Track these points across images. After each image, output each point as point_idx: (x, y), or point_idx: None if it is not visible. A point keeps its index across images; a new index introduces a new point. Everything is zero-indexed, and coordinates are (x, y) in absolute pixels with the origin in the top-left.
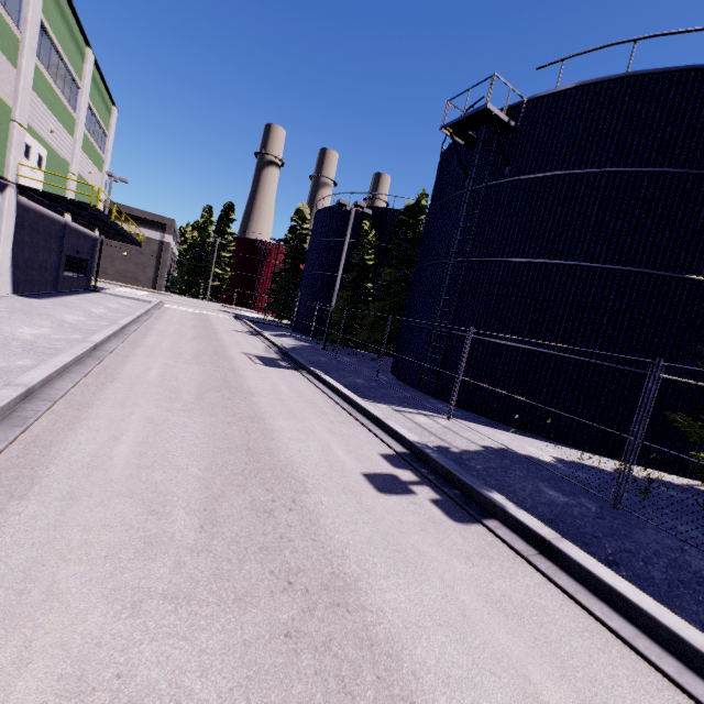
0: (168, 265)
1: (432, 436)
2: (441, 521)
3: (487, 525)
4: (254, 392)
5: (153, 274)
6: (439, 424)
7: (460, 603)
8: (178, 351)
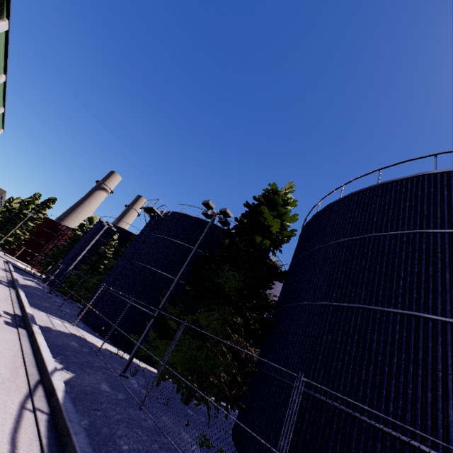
0: None
1: (51, 324)
2: None
3: (19, 328)
4: None
5: None
6: (64, 324)
7: None
8: None
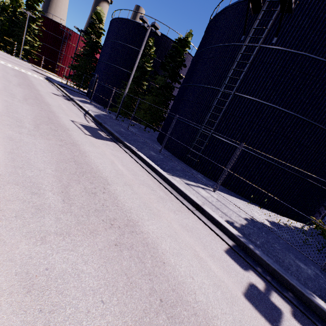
0: None
1: (218, 210)
2: None
3: None
4: (106, 177)
5: None
6: (214, 197)
7: None
8: (16, 116)
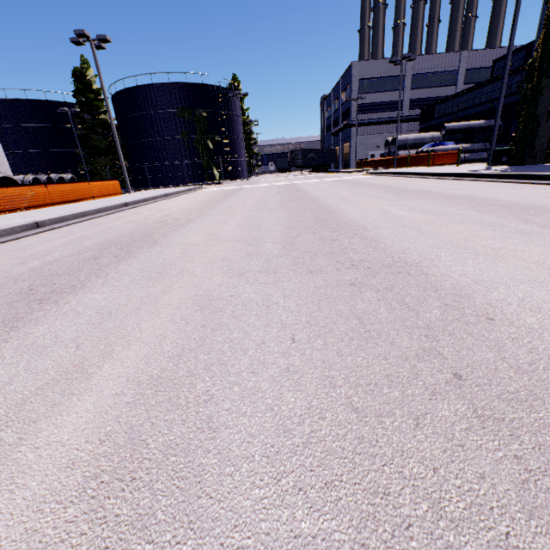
0: None
1: None
2: None
3: None
4: None
5: None
6: None
7: None
8: None
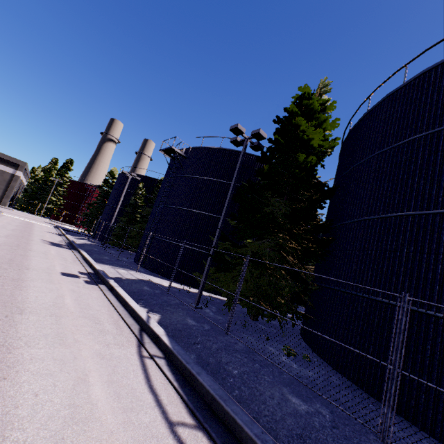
0: (15, 190)
1: (119, 274)
2: (80, 282)
3: (99, 285)
4: (33, 250)
5: (1, 194)
6: (129, 272)
7: (60, 288)
8: None
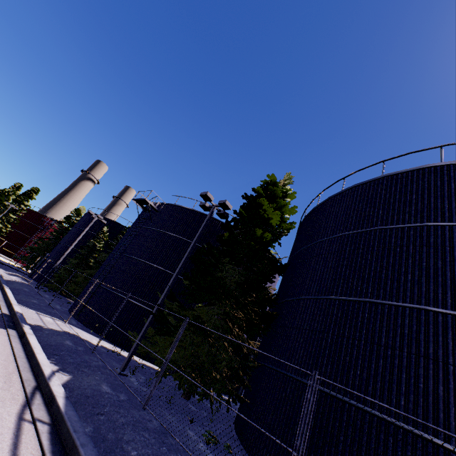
0: None
1: (42, 322)
2: None
3: (8, 329)
4: None
5: None
6: (55, 322)
7: None
8: None
